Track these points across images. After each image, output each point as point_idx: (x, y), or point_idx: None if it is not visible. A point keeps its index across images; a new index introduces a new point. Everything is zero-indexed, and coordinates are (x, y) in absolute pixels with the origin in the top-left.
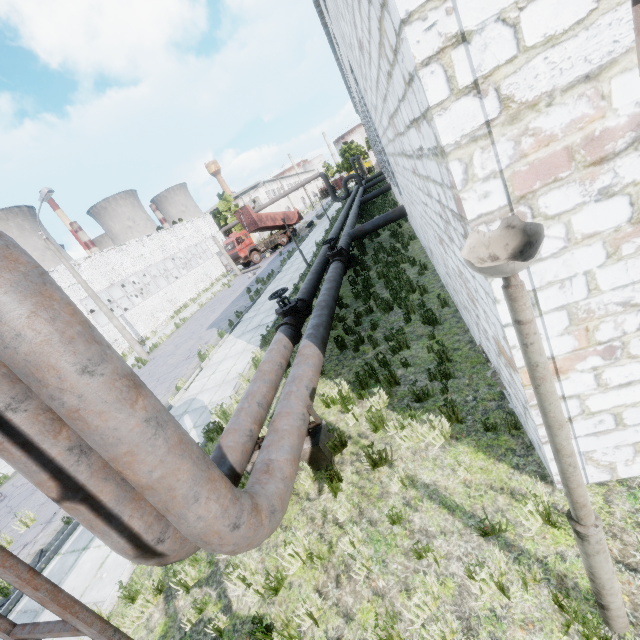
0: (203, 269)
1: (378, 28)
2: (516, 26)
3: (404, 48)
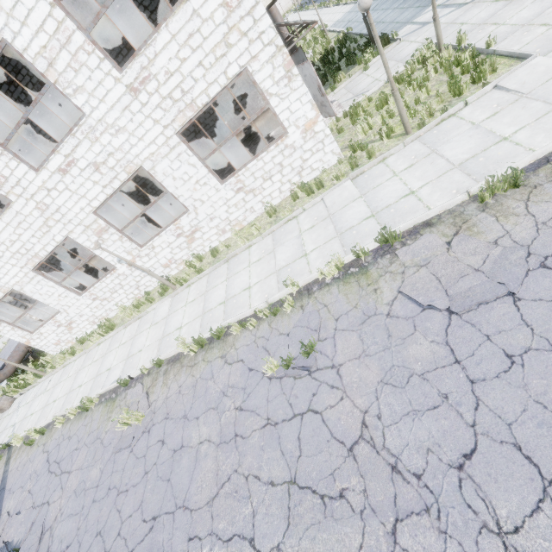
0: None
1: None
2: None
3: None
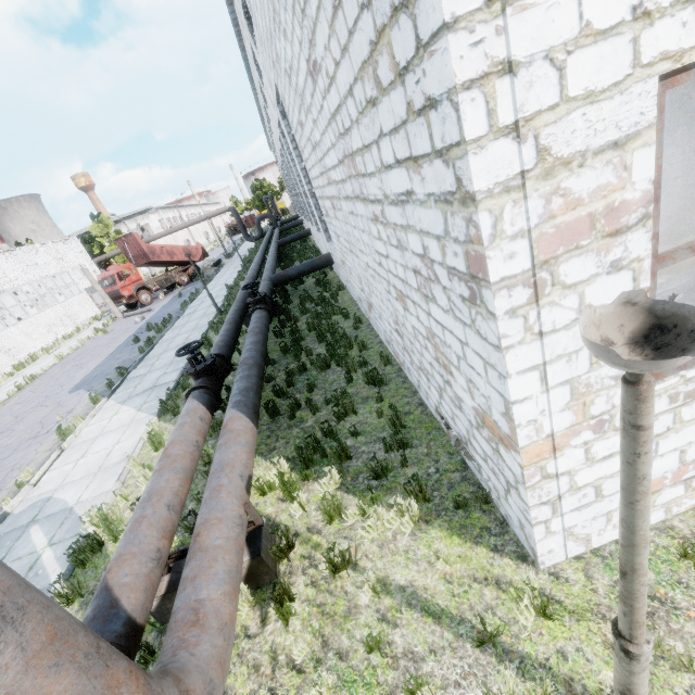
0: (64, 309)
1: (371, 41)
2: (562, 70)
3: (432, 64)
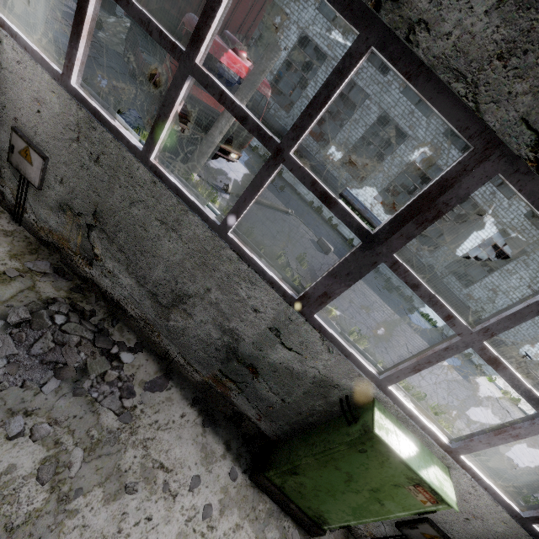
0: None
1: None
2: None
3: None
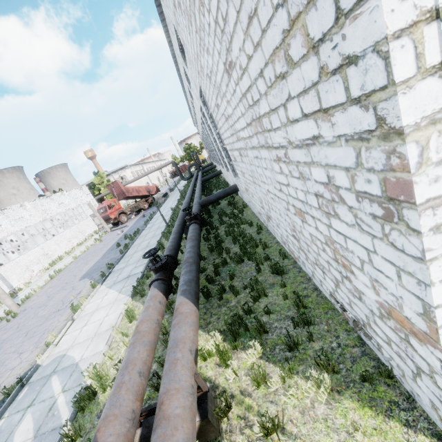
0: (78, 227)
1: (284, 30)
2: None
3: (356, 26)
